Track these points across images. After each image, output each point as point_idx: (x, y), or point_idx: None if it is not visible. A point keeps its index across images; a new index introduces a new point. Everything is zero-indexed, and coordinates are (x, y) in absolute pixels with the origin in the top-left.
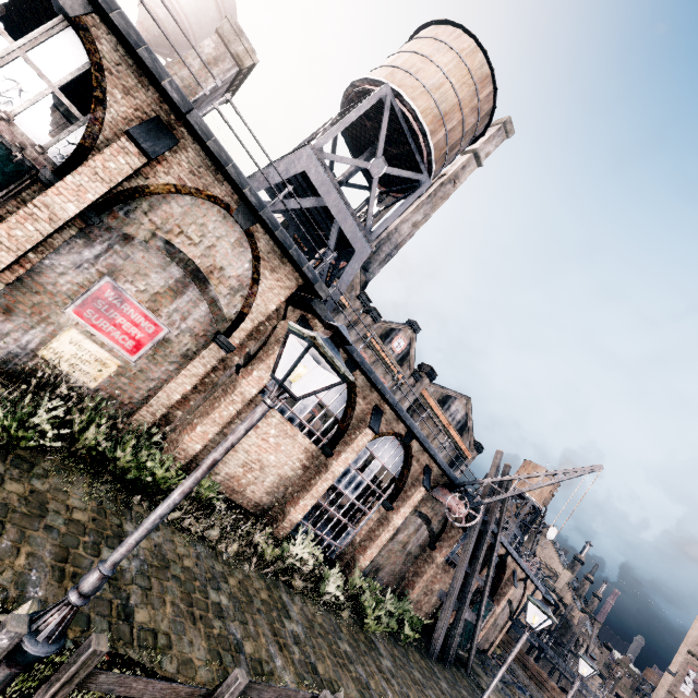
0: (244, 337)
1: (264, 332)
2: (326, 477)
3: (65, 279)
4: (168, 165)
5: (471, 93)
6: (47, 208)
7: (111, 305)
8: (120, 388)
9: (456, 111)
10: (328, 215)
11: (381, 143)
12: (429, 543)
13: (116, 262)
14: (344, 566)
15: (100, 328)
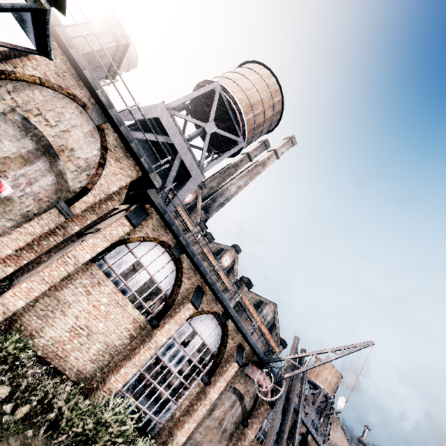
0: (85, 208)
1: (106, 209)
2: (149, 346)
3: None
4: (37, 63)
5: (269, 97)
6: None
7: None
8: None
9: (260, 105)
10: (176, 156)
11: (212, 113)
12: (242, 420)
13: None
14: (162, 443)
15: None
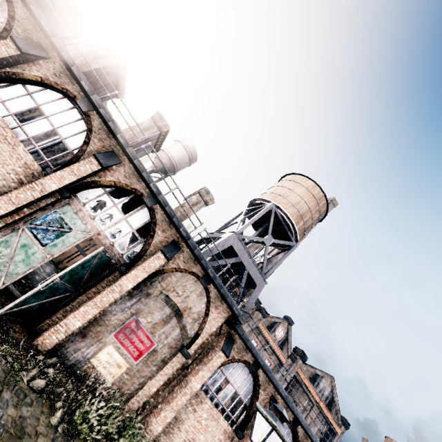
0: (197, 348)
1: (207, 343)
2: None
3: (115, 317)
4: (174, 259)
5: (315, 204)
6: (120, 286)
7: (132, 331)
8: (124, 382)
9: (308, 213)
10: (241, 261)
11: (270, 228)
12: None
13: (140, 307)
14: None
15: (124, 344)
